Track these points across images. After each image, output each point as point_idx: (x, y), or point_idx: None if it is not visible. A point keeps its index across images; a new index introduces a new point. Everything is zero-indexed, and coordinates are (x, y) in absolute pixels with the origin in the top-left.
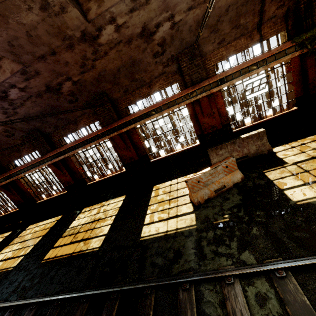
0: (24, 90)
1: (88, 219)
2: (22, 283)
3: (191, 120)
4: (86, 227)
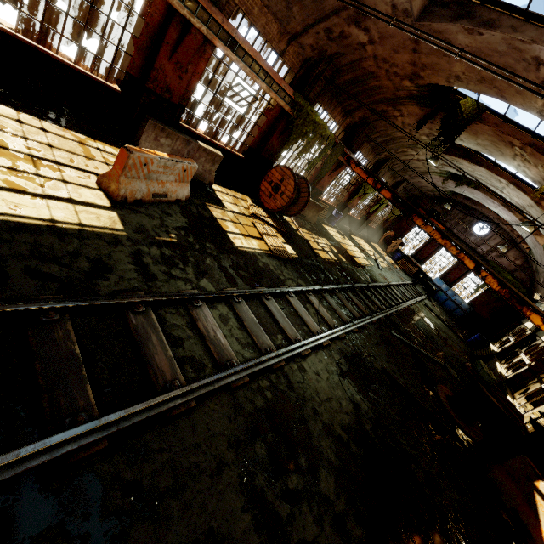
0: None
1: None
2: None
3: (141, 34)
4: None
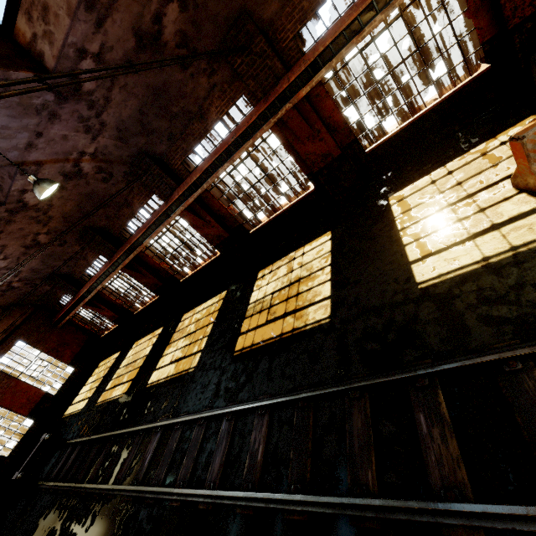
0: (101, 58)
1: (277, 285)
2: (222, 385)
3: (466, 2)
4: (281, 295)
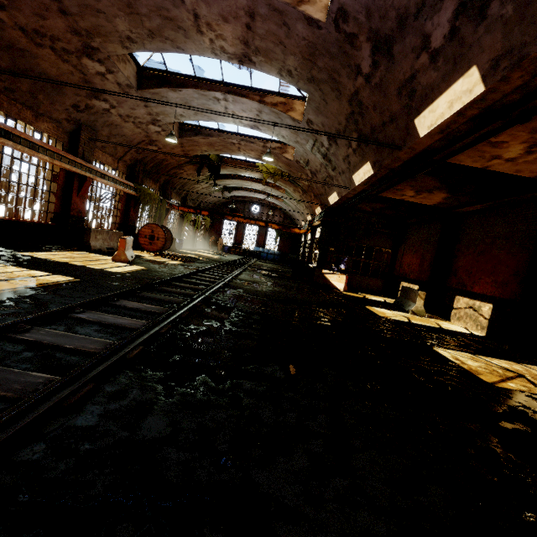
0: None
1: None
2: None
3: (58, 190)
4: None
